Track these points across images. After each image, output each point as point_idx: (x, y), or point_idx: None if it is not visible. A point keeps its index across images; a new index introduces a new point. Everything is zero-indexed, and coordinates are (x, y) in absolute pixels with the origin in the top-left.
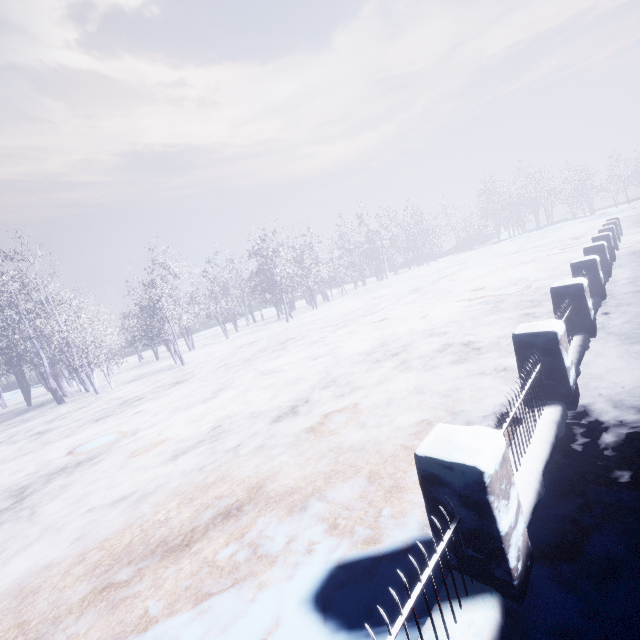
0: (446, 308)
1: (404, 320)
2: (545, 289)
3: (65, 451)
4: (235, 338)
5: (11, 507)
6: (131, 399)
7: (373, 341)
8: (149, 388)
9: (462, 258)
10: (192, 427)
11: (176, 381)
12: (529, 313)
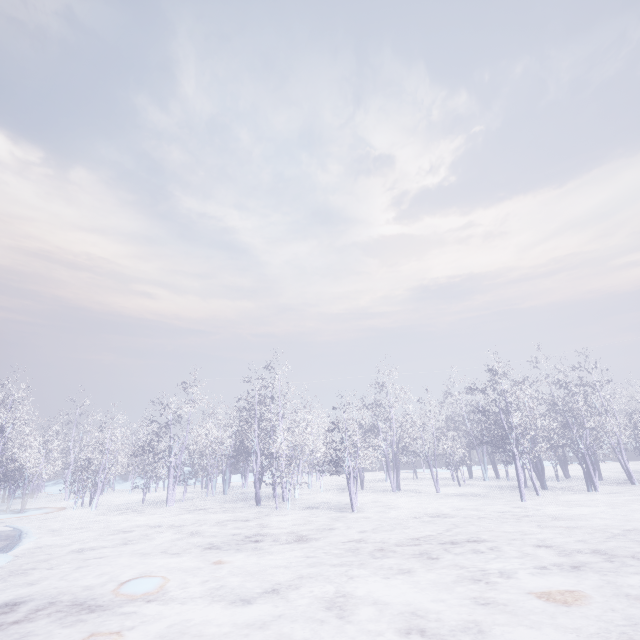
0: None
1: None
2: None
3: (135, 575)
4: (443, 495)
5: (7, 625)
6: (261, 535)
7: None
8: (289, 528)
9: None
10: None
11: (308, 534)
12: None
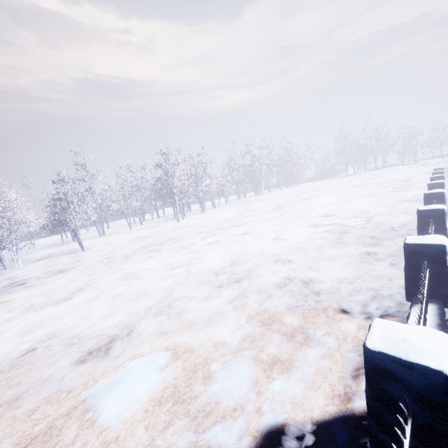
0: (297, 231)
1: (260, 237)
2: (384, 225)
3: None
4: (136, 230)
5: None
6: (18, 282)
7: (227, 257)
8: (41, 271)
9: (318, 185)
10: (16, 341)
11: (64, 268)
12: (371, 252)
